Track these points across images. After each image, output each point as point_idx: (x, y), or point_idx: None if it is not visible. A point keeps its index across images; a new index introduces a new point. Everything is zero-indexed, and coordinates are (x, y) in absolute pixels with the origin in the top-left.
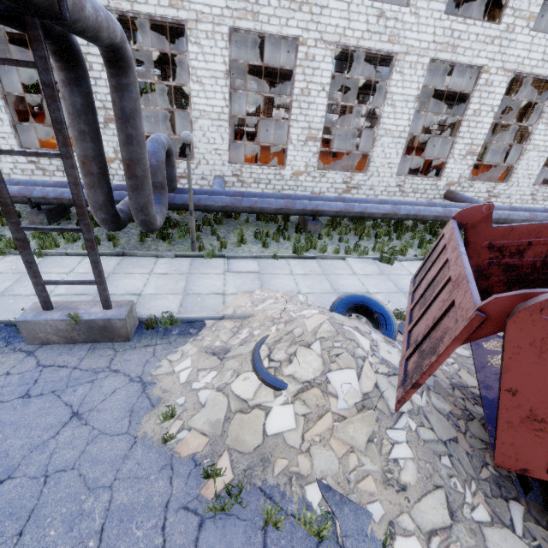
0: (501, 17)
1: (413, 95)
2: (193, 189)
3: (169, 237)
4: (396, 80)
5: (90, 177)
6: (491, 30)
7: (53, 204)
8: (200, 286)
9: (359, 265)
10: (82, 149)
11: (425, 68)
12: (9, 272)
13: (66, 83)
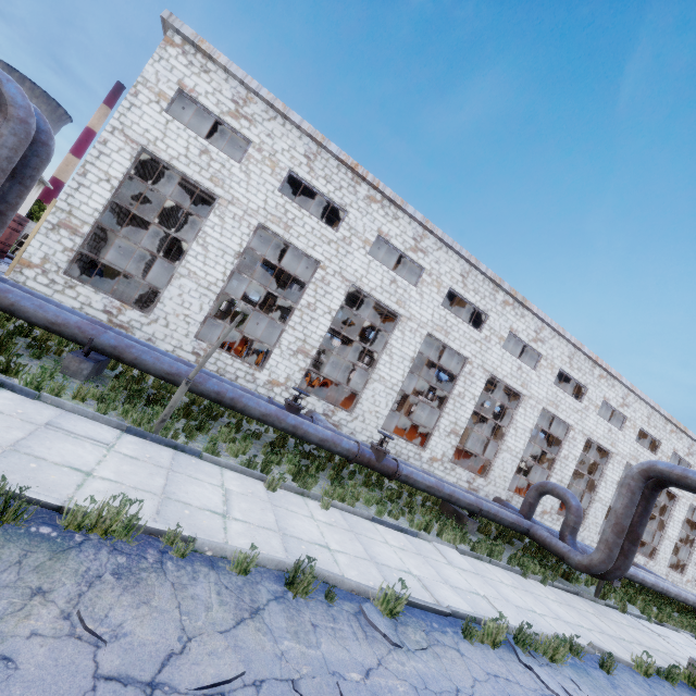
0: (656, 451)
1: (616, 480)
2: (539, 523)
3: (573, 577)
4: (609, 467)
5: (621, 540)
6: (652, 457)
7: (487, 517)
8: (669, 648)
9: (694, 640)
10: (627, 522)
11: (623, 466)
12: (563, 603)
13: (640, 488)
